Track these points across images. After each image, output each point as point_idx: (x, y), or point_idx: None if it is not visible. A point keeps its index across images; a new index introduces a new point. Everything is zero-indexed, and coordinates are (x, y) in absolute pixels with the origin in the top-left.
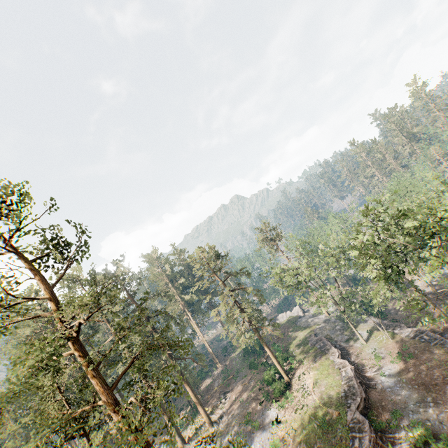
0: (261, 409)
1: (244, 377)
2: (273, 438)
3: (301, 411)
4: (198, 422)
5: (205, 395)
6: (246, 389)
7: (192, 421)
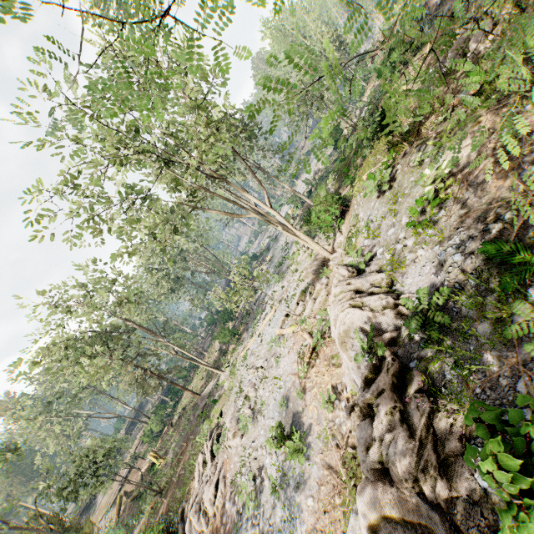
0: None
1: None
2: None
3: None
4: None
5: None
6: None
7: None
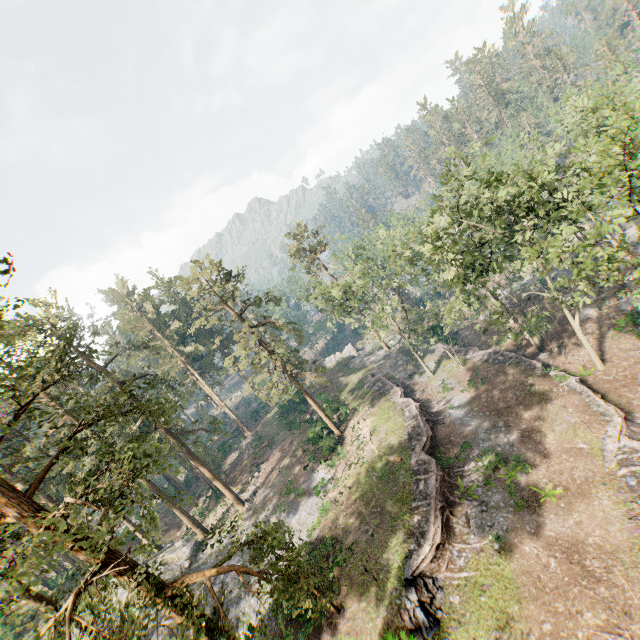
0: (306, 473)
1: (283, 441)
2: (322, 503)
3: (356, 465)
4: (224, 506)
5: (231, 472)
6: (285, 455)
7: (215, 507)
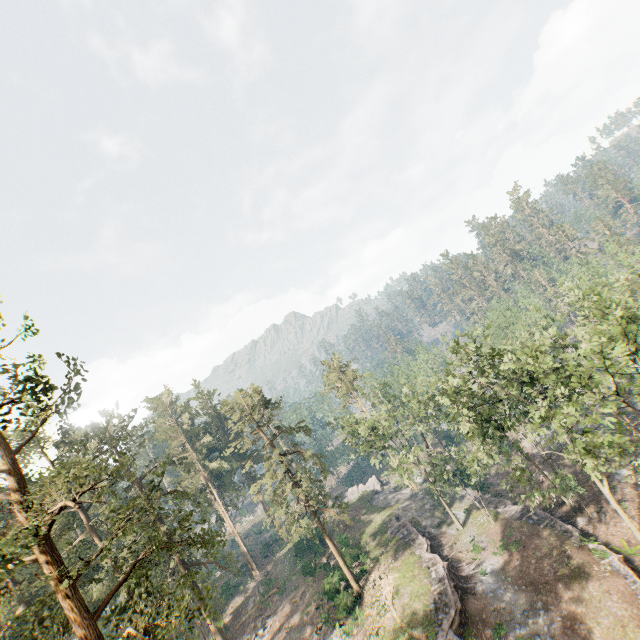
0: (318, 639)
1: (294, 590)
2: None
3: (375, 636)
4: None
5: (232, 623)
6: (296, 609)
7: None
